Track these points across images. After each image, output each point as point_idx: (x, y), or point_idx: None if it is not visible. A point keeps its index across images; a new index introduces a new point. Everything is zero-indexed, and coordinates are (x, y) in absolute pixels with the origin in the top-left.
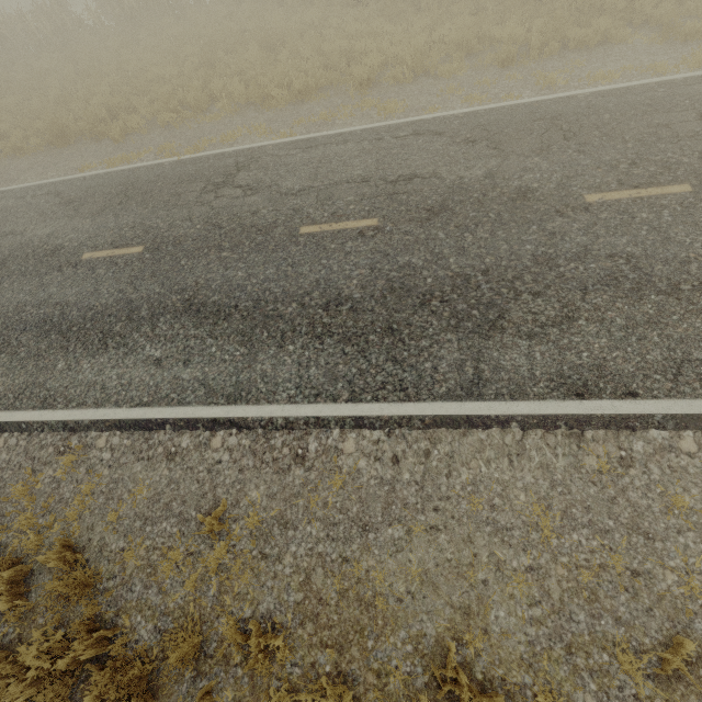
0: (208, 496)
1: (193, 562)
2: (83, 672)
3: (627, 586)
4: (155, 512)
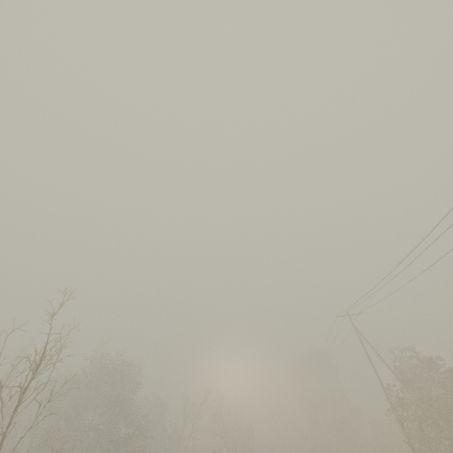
0: None
1: None
2: None
3: None
4: None
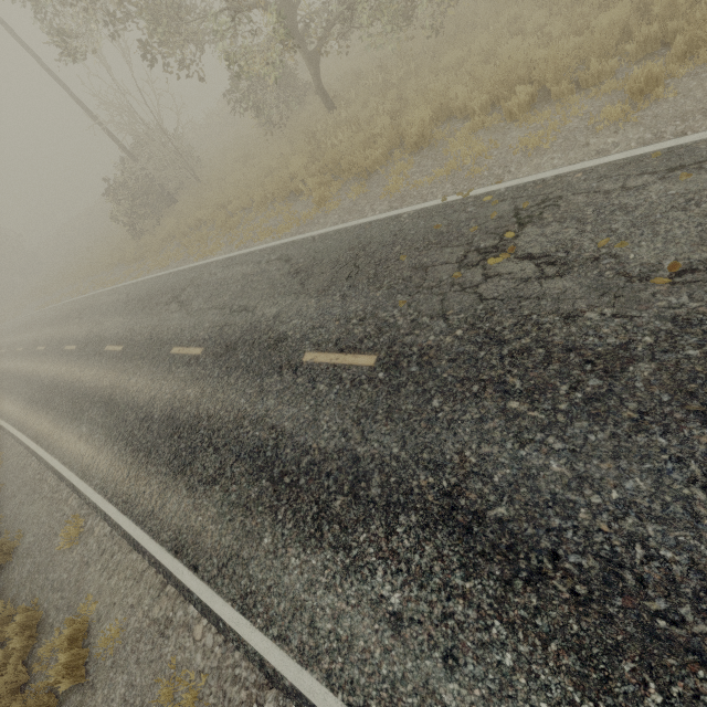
0: None
1: None
2: None
3: None
4: None
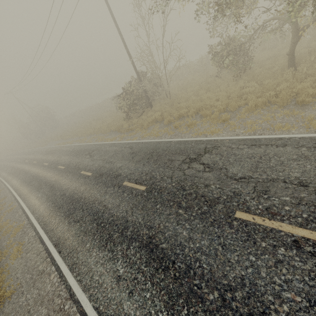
0: None
1: None
2: None
3: None
4: None
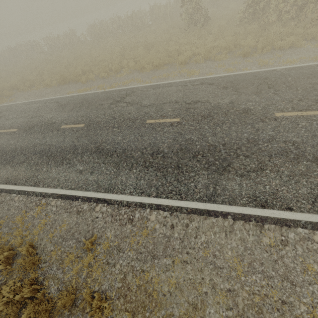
0: (90, 232)
1: (78, 261)
2: (25, 303)
3: (279, 308)
4: (67, 236)
